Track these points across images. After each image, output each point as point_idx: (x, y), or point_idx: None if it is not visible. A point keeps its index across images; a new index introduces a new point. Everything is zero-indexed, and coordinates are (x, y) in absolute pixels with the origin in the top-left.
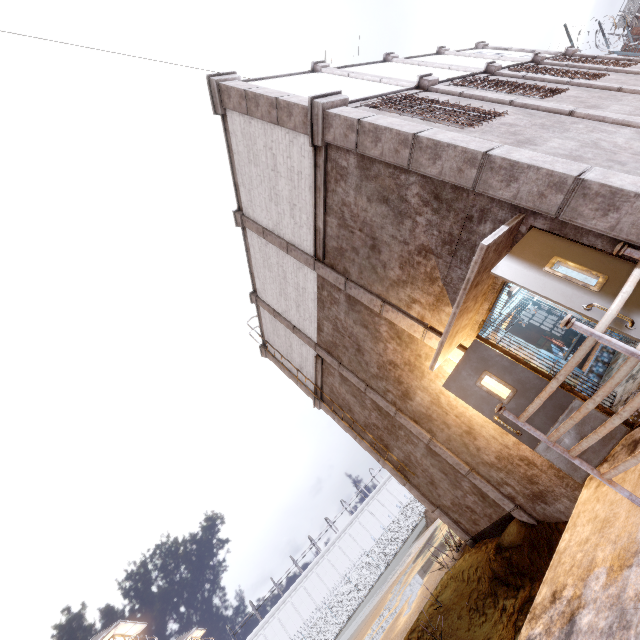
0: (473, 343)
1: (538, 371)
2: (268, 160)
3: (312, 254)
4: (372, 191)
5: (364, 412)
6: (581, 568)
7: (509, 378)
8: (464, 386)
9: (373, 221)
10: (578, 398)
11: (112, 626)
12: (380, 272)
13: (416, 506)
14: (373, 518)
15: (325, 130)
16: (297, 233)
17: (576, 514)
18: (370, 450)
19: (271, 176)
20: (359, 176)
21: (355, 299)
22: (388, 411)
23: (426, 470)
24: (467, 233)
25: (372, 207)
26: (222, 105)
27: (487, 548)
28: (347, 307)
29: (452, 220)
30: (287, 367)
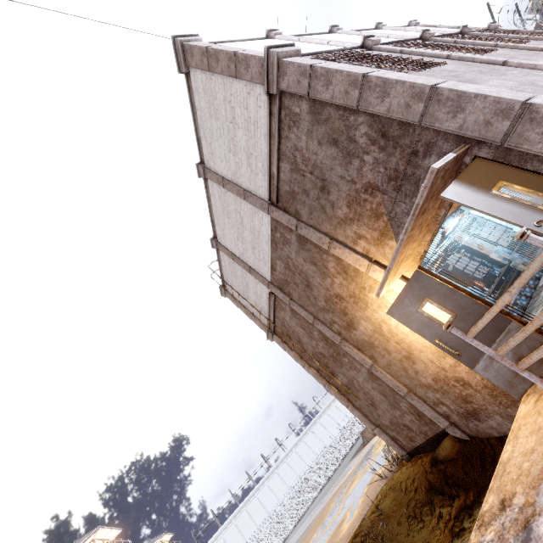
0: (415, 273)
1: (476, 297)
2: (227, 113)
3: (266, 199)
4: (322, 134)
5: (312, 342)
6: (530, 477)
7: (449, 304)
8: (406, 313)
9: (323, 163)
10: (515, 321)
11: (92, 531)
12: (329, 211)
13: (353, 428)
14: (316, 439)
15: (279, 78)
16: (253, 180)
17: (516, 427)
18: (317, 376)
19: (230, 128)
20: (311, 121)
21: (305, 238)
22: (334, 340)
23: (367, 393)
24: (412, 168)
25: (322, 150)
26: (186, 64)
27: (422, 462)
28: (298, 246)
29: (398, 156)
30: (243, 305)
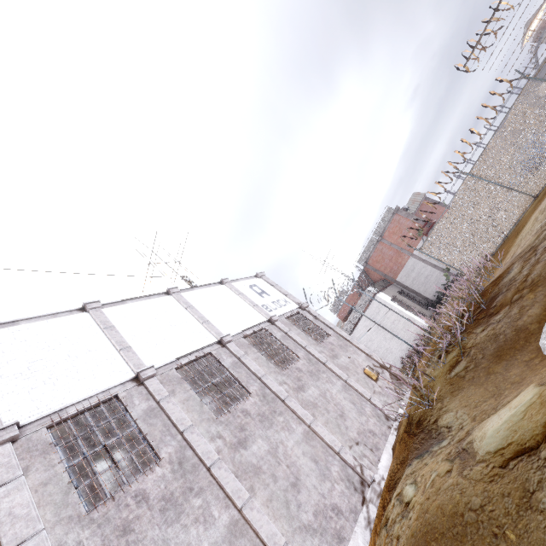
0: None
1: None
2: None
3: None
4: None
5: None
6: None
7: None
8: None
9: None
10: None
11: None
12: None
13: None
14: None
15: None
16: None
17: None
18: None
19: None
20: None
21: None
22: None
23: None
24: None
25: None
26: None
27: None
28: None
29: None
30: None
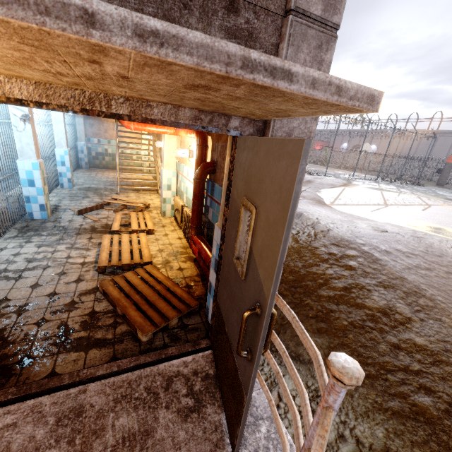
0: None
1: None
2: None
3: None
4: None
5: None
6: None
7: None
8: None
9: None
10: None
11: None
12: None
13: None
14: None
15: None
16: None
17: None
18: None
19: None
20: None
21: None
22: None
23: None
24: (201, 1)
25: None
26: None
27: None
28: None
29: None
30: None
